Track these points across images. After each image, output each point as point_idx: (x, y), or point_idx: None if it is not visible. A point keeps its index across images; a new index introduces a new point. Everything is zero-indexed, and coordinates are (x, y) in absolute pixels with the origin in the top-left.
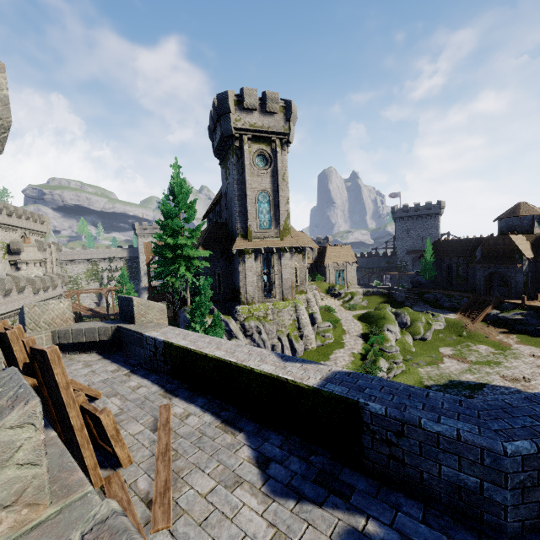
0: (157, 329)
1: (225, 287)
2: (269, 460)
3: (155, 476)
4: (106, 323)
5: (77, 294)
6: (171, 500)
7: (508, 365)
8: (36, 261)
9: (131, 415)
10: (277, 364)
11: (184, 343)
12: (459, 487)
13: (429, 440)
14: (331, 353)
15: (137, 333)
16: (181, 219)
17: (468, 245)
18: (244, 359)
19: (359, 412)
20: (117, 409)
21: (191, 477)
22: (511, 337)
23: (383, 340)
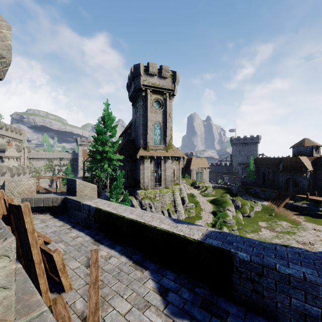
0: (90, 200)
1: (131, 178)
2: (167, 290)
3: (88, 299)
4: (57, 195)
5: (38, 178)
6: (100, 318)
7: (300, 234)
8: (14, 157)
9: (71, 255)
10: (171, 225)
11: (109, 209)
12: (305, 314)
13: (283, 280)
14: (193, 222)
15: (78, 202)
16: (107, 136)
17: (275, 162)
18: (149, 220)
19: (231, 258)
20: (62, 251)
21: (113, 301)
22: (301, 218)
23: (225, 216)
